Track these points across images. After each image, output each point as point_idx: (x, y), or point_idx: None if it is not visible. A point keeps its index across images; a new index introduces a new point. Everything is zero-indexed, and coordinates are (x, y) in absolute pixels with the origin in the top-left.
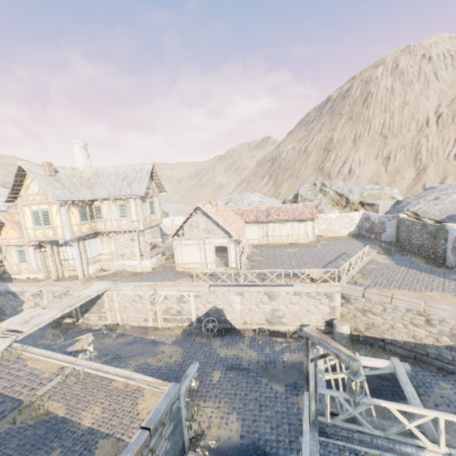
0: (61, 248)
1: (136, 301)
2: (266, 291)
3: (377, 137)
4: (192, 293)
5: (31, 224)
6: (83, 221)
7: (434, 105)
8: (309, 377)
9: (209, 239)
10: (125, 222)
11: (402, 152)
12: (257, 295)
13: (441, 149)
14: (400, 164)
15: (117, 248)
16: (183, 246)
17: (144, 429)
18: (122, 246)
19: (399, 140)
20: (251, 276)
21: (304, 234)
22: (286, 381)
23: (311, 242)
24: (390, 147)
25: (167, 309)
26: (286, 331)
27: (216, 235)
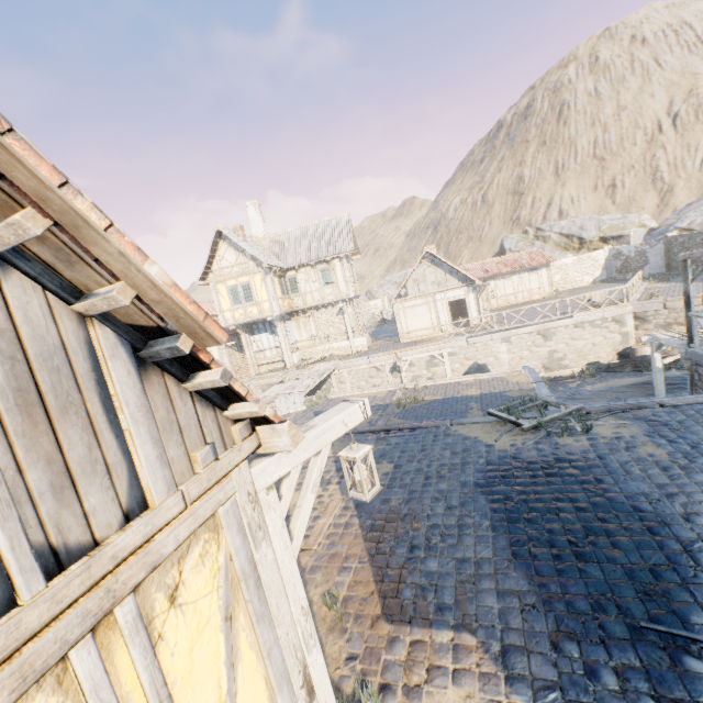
0: (253, 337)
1: (372, 376)
2: (540, 329)
3: (589, 162)
4: (445, 351)
5: (228, 305)
6: (283, 296)
7: (664, 104)
8: (690, 299)
9: (440, 294)
10: (329, 292)
11: (632, 174)
12: (528, 337)
13: (688, 159)
14: (632, 191)
15: (318, 329)
16: (407, 309)
17: (537, 383)
18: (325, 326)
19: (623, 159)
20: (518, 316)
21: (538, 288)
22: (605, 399)
23: (550, 296)
24: (612, 172)
25: (414, 379)
26: (570, 375)
27: (450, 287)
